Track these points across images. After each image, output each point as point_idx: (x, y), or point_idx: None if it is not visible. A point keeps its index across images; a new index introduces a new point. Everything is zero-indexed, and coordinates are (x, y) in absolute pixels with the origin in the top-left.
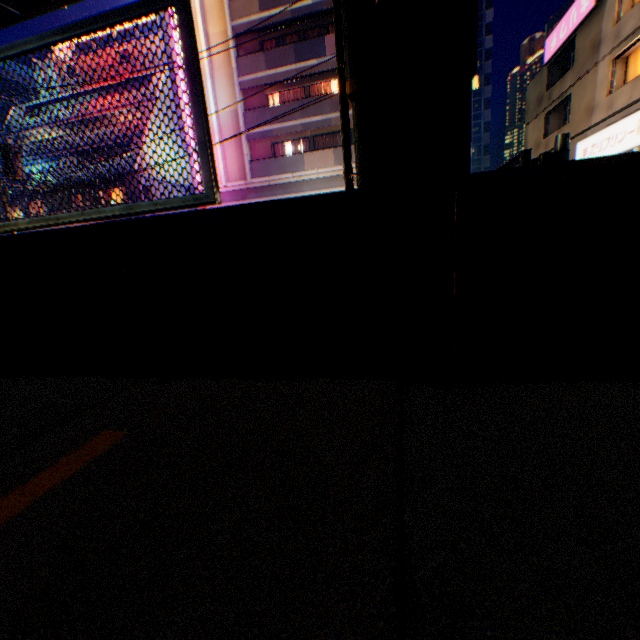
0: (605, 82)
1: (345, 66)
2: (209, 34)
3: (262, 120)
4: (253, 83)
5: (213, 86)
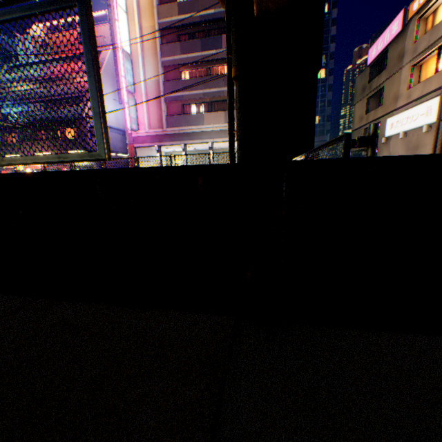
0: (406, 80)
1: (232, 57)
2: (142, 27)
3: (176, 88)
4: (171, 62)
5: (143, 62)
